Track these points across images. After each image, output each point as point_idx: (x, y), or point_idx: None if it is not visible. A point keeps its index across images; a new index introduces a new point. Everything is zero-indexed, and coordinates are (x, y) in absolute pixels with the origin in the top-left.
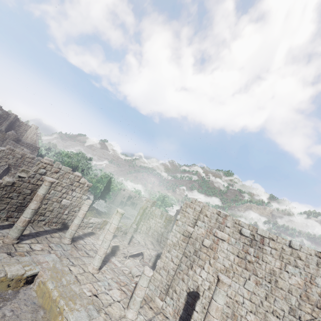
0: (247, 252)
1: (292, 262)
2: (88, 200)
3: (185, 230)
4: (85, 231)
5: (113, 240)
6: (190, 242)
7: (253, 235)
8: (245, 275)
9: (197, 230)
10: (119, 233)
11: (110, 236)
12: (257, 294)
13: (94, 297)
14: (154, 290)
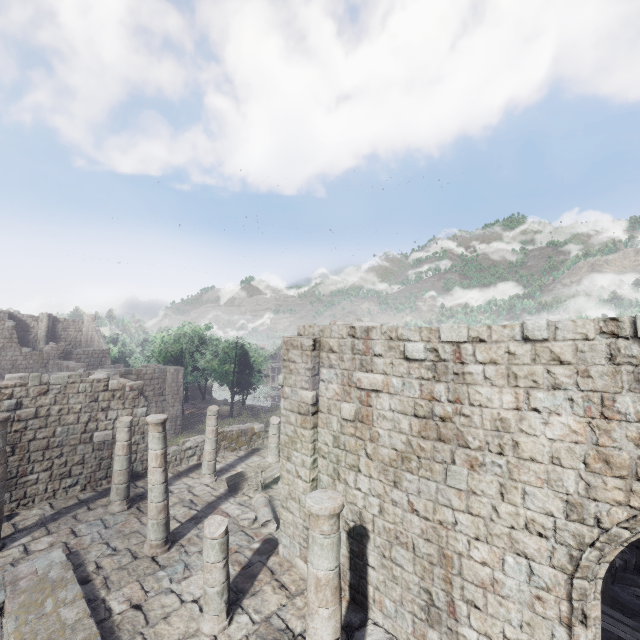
0: (431, 398)
1: (542, 378)
2: (121, 420)
3: (300, 401)
4: (180, 468)
5: (246, 462)
6: (321, 422)
7: (434, 350)
8: (441, 455)
9: (326, 390)
10: (267, 442)
11: (155, 476)
12: (478, 492)
13: (130, 612)
14: (290, 546)
